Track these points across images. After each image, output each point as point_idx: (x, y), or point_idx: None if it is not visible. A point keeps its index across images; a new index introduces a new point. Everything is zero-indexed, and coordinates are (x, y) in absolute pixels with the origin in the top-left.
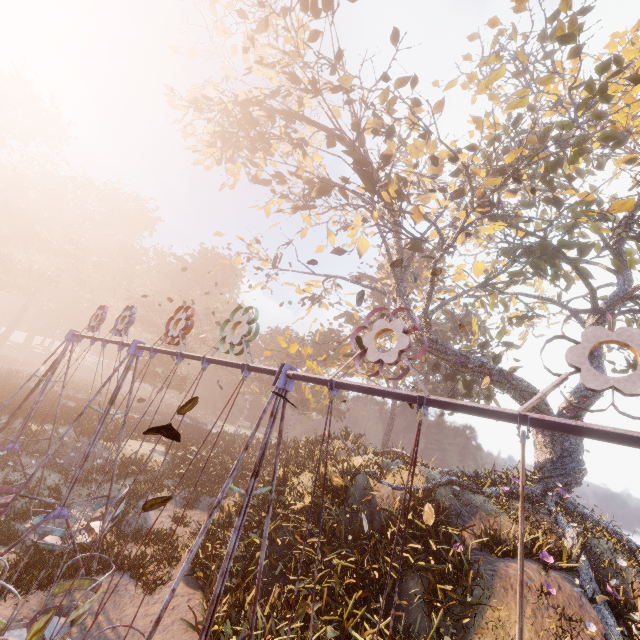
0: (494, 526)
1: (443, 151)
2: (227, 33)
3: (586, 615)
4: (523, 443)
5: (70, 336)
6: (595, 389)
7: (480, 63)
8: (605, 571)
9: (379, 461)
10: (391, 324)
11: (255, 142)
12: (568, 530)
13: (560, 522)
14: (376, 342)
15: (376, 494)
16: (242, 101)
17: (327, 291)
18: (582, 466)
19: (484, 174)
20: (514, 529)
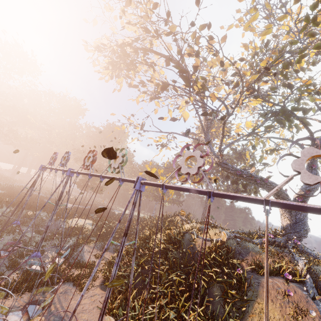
0: (259, 259)
1: (226, 62)
2: (111, 9)
3: (310, 306)
4: (267, 216)
5: (41, 168)
6: (309, 183)
7: (245, 13)
8: (320, 283)
9: (198, 226)
10: (194, 153)
11: (129, 66)
12: (300, 261)
13: (295, 257)
14: None
15: (196, 243)
16: (120, 44)
17: (169, 140)
18: (307, 227)
19: (249, 73)
20: (270, 261)
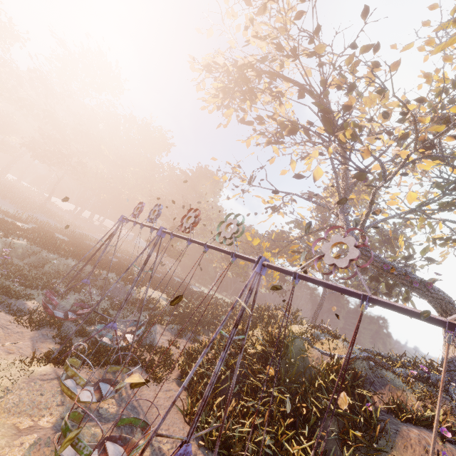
0: (400, 398)
1: (394, 102)
2: (235, 16)
3: None
4: (448, 343)
5: (121, 219)
6: None
7: (437, 28)
8: None
9: (311, 331)
10: (345, 239)
11: (245, 94)
12: None
13: None
14: (316, 244)
15: (309, 354)
16: (240, 65)
17: (285, 204)
18: None
19: (428, 121)
20: (417, 404)
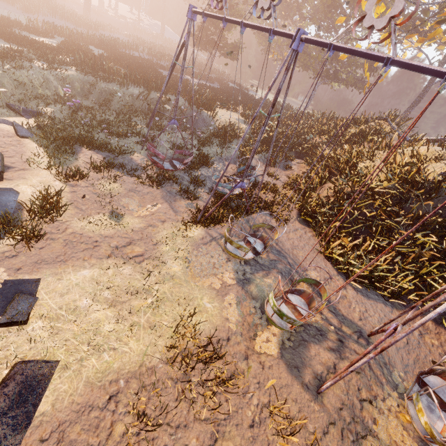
0: None
1: None
2: None
3: None
4: None
5: (190, 14)
6: None
7: None
8: None
9: (445, 155)
10: None
11: None
12: None
13: None
14: None
15: None
16: None
17: None
18: None
19: None
20: None
